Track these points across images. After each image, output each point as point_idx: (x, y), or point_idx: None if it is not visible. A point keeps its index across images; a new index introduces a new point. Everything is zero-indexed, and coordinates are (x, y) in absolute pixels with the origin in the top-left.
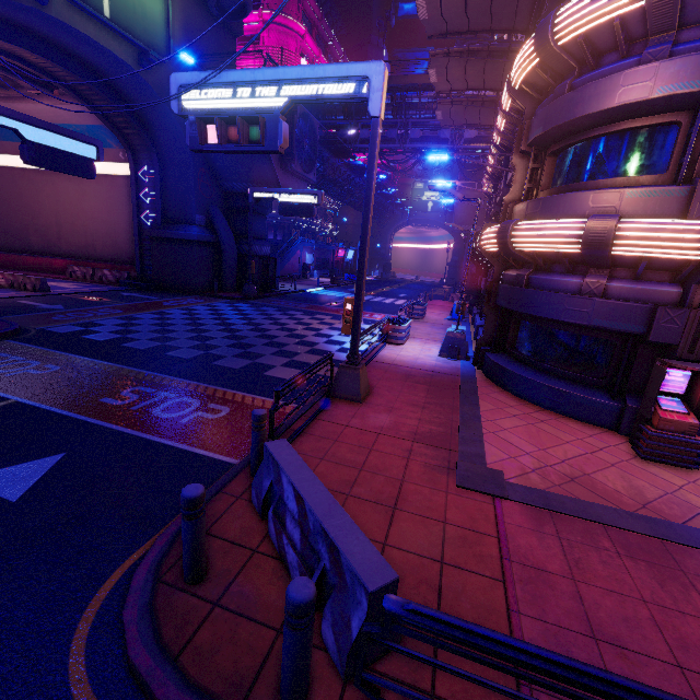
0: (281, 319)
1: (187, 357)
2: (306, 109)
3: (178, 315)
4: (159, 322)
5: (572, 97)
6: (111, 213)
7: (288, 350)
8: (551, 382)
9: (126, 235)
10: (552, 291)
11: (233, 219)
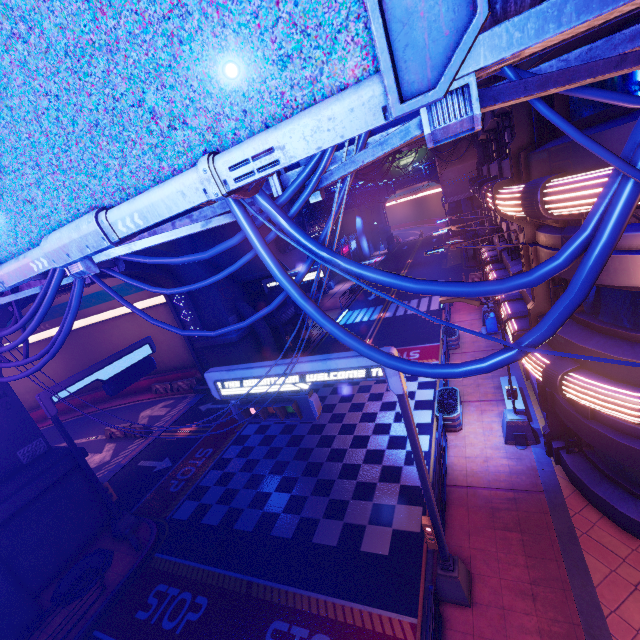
0: (335, 407)
1: (289, 534)
2: None
3: (254, 438)
4: (244, 461)
5: None
6: (165, 334)
7: (363, 481)
8: None
9: (182, 347)
10: (630, 436)
11: (256, 300)
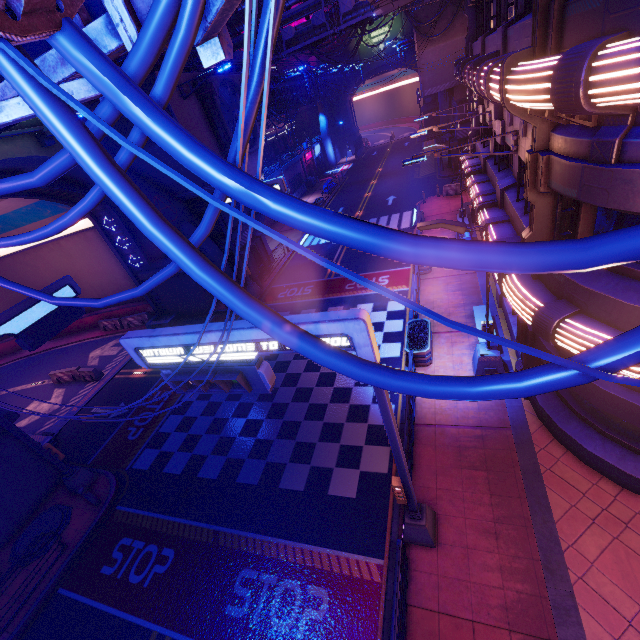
0: None
1: (255, 481)
2: (221, 75)
3: None
4: (206, 404)
5: (630, 179)
6: (102, 265)
7: (330, 422)
8: (627, 465)
9: (125, 279)
10: (618, 384)
11: None
